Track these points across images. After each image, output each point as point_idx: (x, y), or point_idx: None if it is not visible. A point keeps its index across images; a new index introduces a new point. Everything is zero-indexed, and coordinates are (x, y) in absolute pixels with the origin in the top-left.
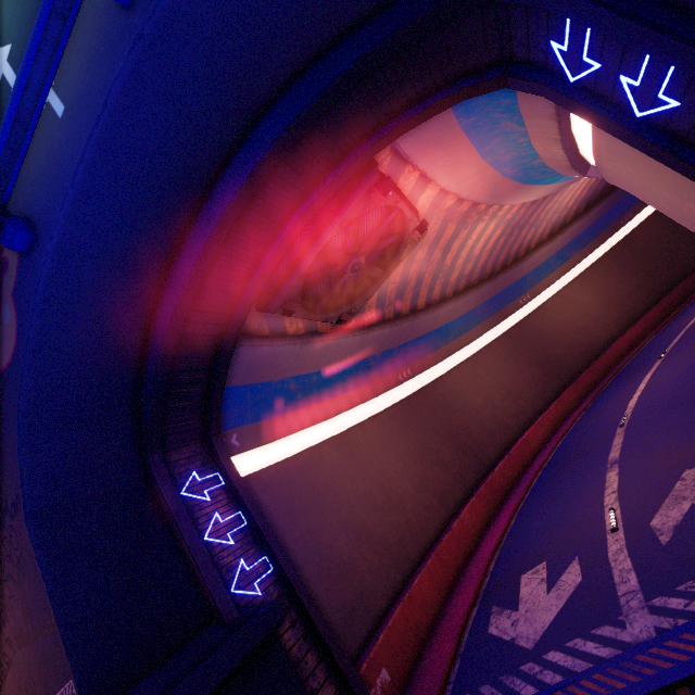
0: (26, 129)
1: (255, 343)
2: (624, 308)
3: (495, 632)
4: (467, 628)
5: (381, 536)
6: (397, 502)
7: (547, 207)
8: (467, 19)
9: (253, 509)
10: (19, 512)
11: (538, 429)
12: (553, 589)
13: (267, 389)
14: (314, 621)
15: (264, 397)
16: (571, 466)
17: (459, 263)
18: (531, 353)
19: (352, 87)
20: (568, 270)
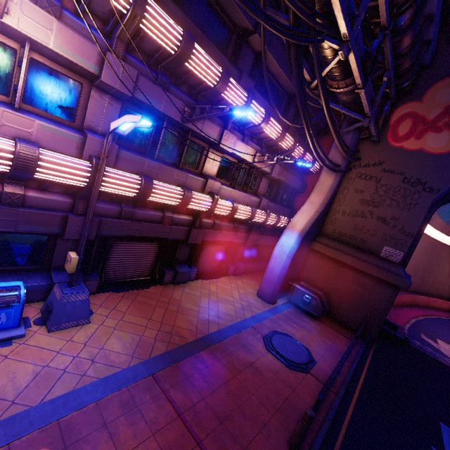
0: None
1: None
2: None
3: (426, 340)
4: (406, 326)
5: None
6: None
7: None
8: None
9: None
10: (432, 194)
11: (444, 304)
12: None
13: None
14: None
15: None
16: None
17: None
18: None
19: None
20: None
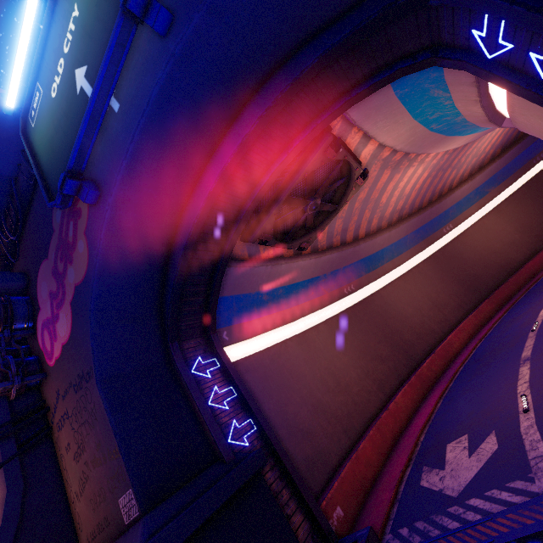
0: (97, 122)
1: (239, 265)
2: (537, 234)
3: (426, 485)
4: (403, 482)
5: (333, 411)
6: (345, 386)
7: (467, 153)
8: (404, 18)
9: (240, 385)
10: (92, 378)
11: (459, 333)
12: (473, 454)
13: (247, 299)
14: (287, 467)
15: (245, 305)
16: (489, 362)
17: (393, 200)
18: (453, 272)
19: (316, 75)
20: (486, 204)
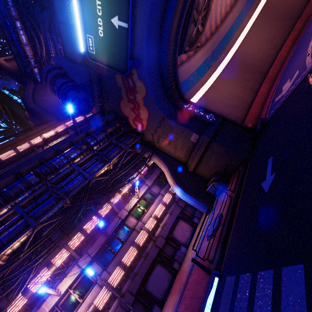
0: (131, 35)
1: (179, 68)
2: None
3: (277, 100)
4: (269, 107)
5: (236, 105)
6: (237, 96)
7: None
8: None
9: (202, 107)
10: (165, 119)
11: (285, 48)
12: (291, 81)
13: (186, 82)
14: (229, 120)
15: (186, 85)
16: (299, 51)
17: None
18: (275, 15)
19: None
20: None
